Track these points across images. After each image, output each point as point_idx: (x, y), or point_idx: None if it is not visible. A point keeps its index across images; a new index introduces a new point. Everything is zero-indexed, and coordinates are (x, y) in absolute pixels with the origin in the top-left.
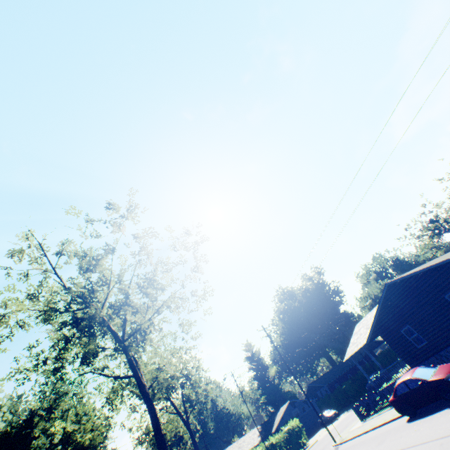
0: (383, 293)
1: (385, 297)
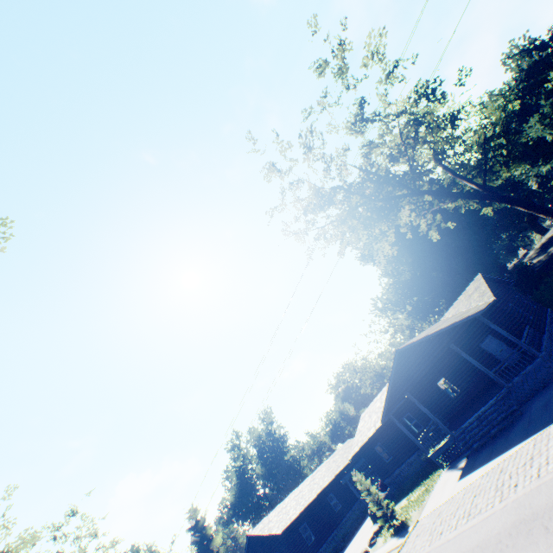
0: (247, 541)
1: (251, 541)
